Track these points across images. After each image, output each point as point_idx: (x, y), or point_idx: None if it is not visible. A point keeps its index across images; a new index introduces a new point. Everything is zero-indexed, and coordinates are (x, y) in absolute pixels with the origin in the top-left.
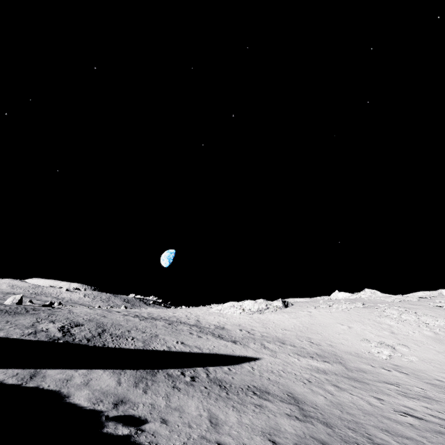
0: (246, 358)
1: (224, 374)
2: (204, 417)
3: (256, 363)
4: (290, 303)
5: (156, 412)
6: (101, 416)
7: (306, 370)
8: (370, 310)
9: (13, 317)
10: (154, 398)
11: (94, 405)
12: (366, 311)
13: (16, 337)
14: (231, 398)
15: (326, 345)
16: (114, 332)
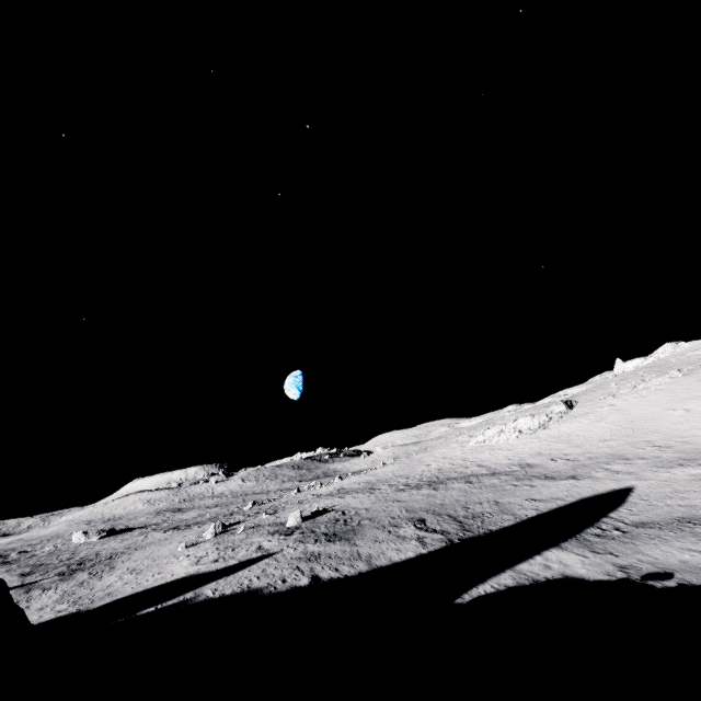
0: (619, 492)
1: (633, 516)
2: (699, 556)
3: (638, 493)
4: (573, 401)
5: (660, 565)
6: (633, 580)
7: (698, 483)
8: (695, 377)
9: (364, 535)
10: (631, 557)
11: (612, 576)
12: (690, 380)
13: (425, 551)
14: (685, 535)
15: (679, 444)
16: (459, 514)
